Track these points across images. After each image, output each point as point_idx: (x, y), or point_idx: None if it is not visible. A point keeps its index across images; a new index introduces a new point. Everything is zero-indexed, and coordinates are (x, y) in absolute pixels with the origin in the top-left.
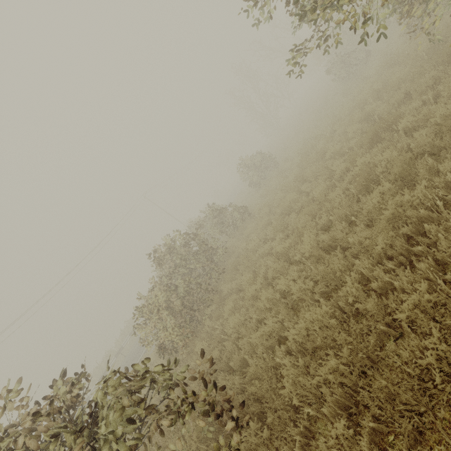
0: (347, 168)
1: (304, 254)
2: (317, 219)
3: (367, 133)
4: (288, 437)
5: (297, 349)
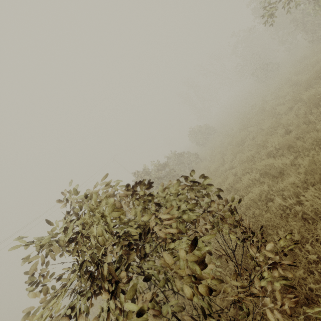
0: (289, 107)
1: (276, 146)
2: (275, 133)
3: (304, 83)
4: (320, 238)
5: (294, 195)
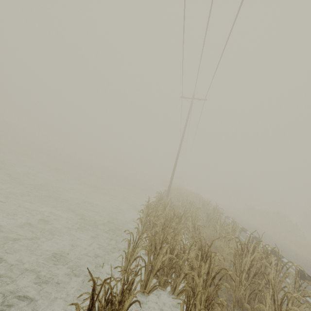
0: None
1: None
2: None
3: None
4: None
5: None
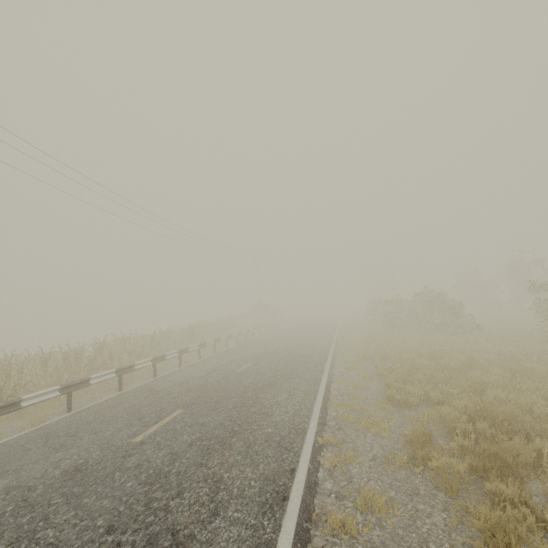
0: None
1: None
2: None
3: None
4: None
5: None
